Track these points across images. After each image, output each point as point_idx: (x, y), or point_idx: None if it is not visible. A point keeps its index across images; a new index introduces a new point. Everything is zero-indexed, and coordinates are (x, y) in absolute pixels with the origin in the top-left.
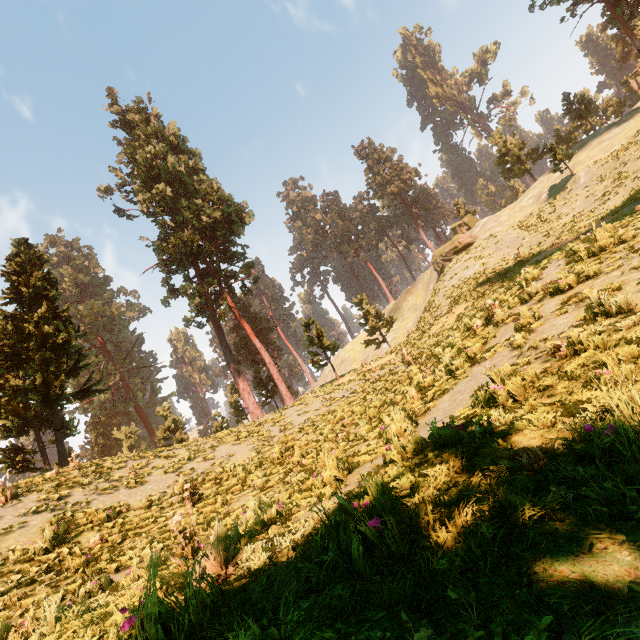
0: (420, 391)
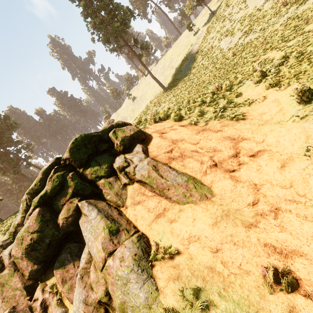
0: None
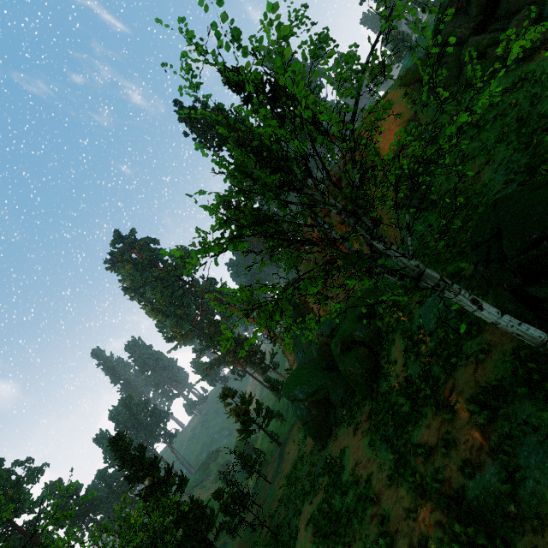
0: None
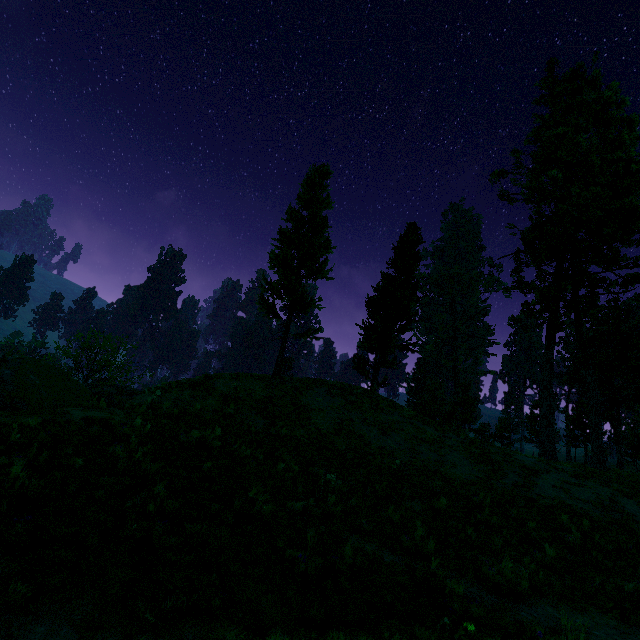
0: None
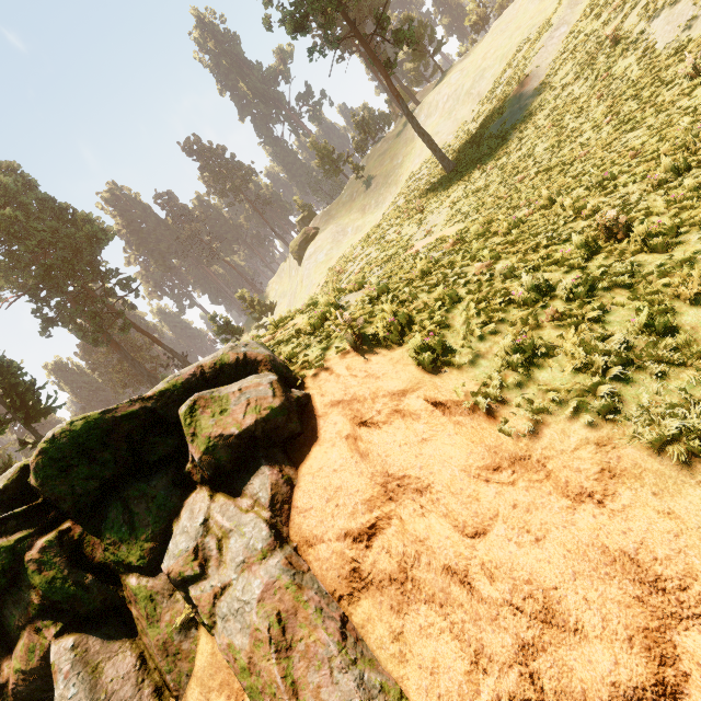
0: None
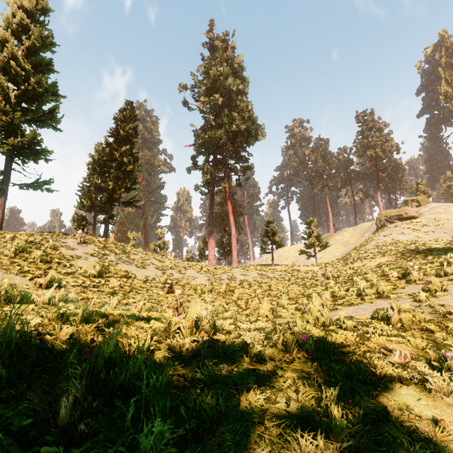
0: (332, 297)
